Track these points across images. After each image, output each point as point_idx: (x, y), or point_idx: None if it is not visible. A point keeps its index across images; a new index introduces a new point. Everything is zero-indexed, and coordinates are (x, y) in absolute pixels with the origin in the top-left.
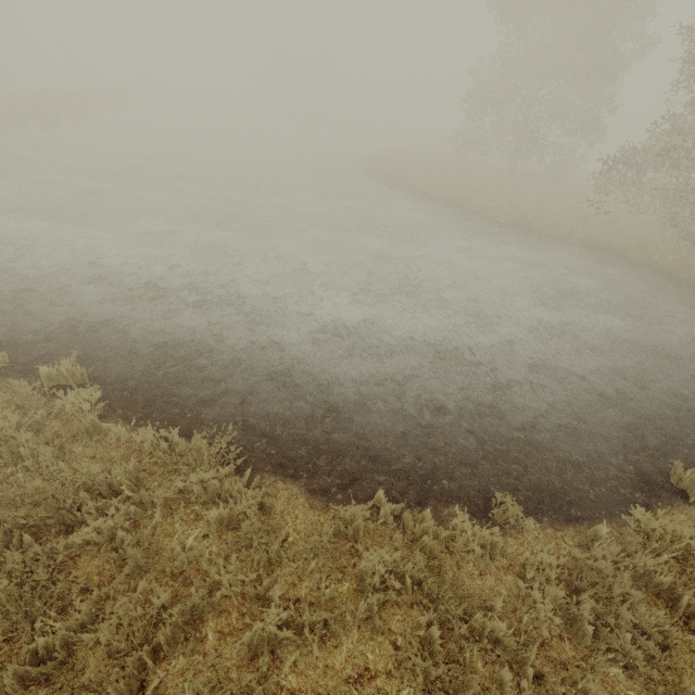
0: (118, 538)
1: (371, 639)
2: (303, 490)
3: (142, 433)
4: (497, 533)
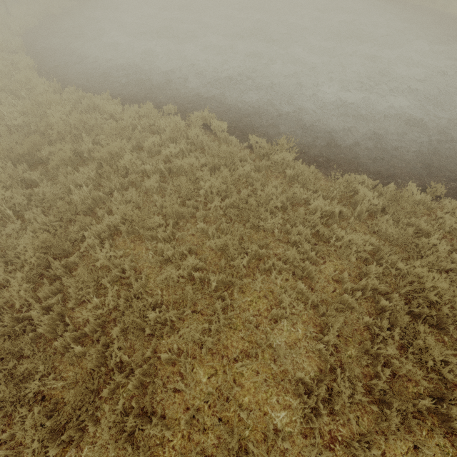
0: (251, 176)
1: (357, 223)
2: (323, 174)
3: (252, 139)
4: (429, 198)
